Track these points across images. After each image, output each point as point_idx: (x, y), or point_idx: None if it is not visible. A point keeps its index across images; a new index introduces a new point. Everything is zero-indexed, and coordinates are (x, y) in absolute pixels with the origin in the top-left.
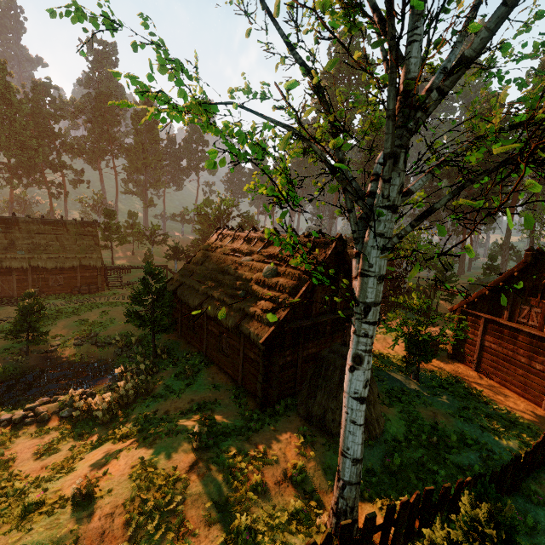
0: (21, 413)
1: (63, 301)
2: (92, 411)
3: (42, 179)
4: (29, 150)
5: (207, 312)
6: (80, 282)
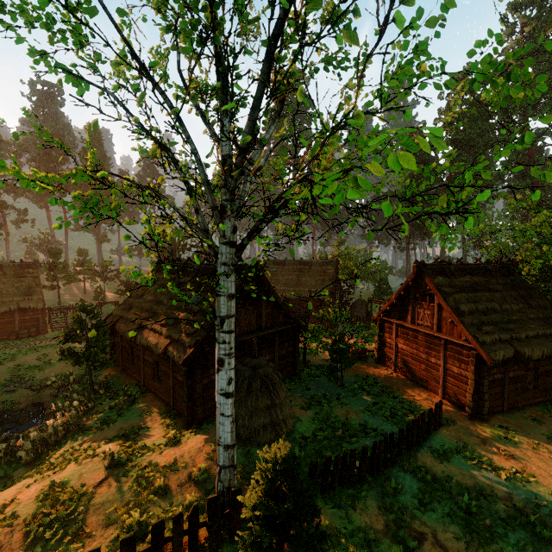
0: None
1: None
2: (16, 453)
3: None
4: None
5: (141, 343)
6: (19, 326)
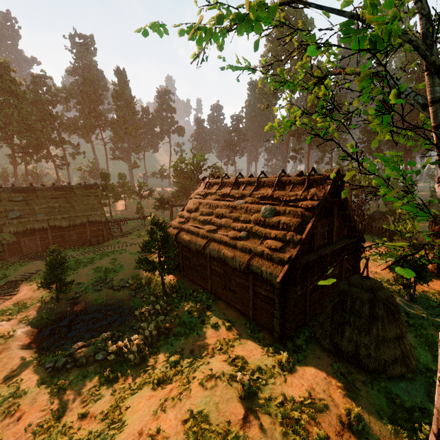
0: (62, 359)
1: (78, 252)
2: (123, 353)
3: (48, 154)
4: (35, 131)
5: (210, 254)
6: (89, 235)
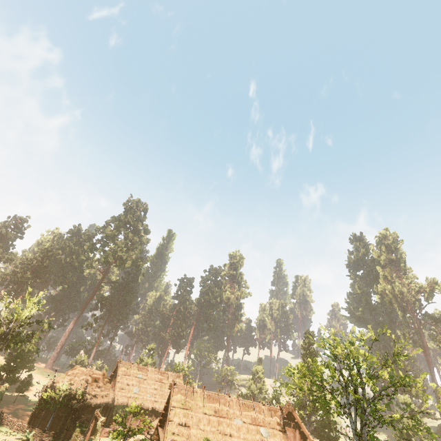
0: None
1: None
2: None
3: None
4: None
5: None
6: None
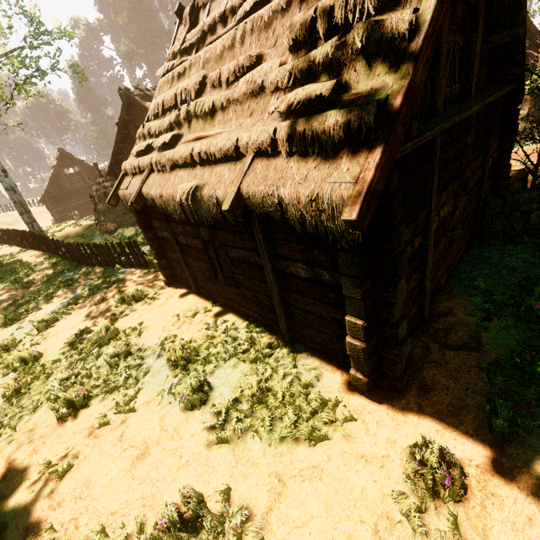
0: None
1: None
2: None
3: None
4: None
5: None
6: None
